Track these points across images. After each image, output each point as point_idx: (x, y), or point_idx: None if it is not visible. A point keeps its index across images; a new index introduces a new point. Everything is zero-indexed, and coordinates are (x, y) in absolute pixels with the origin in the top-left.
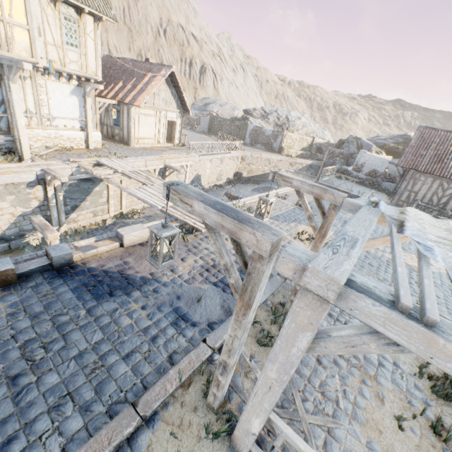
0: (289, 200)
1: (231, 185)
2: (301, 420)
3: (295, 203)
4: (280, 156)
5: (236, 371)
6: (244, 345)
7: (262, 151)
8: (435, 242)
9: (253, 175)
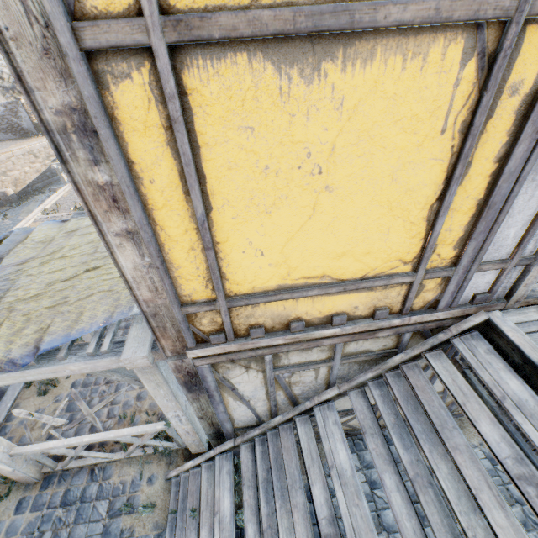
0: (65, 208)
1: (0, 218)
2: (88, 416)
3: (72, 210)
4: (44, 139)
5: (22, 435)
6: (27, 409)
7: (12, 143)
8: (3, 277)
9: (26, 184)
